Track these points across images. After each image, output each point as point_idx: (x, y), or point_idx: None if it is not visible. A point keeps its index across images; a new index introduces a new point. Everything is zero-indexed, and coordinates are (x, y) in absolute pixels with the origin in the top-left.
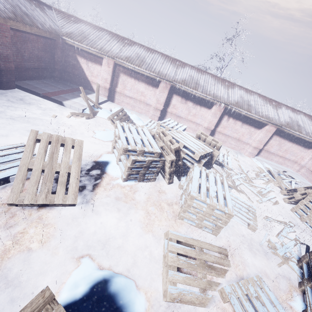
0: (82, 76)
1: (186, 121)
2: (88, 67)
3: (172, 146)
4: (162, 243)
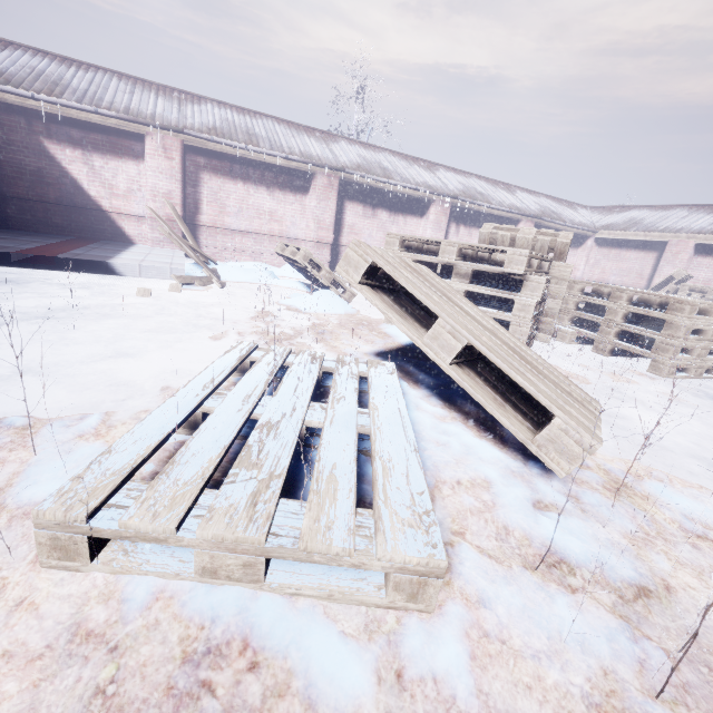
0: (77, 203)
1: None
2: (93, 170)
3: (564, 239)
4: None
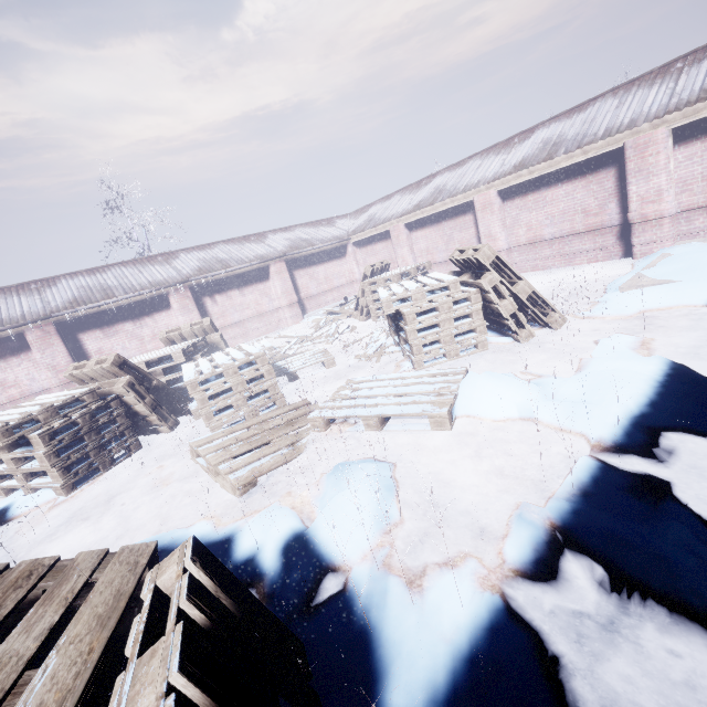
0: None
1: None
2: None
3: (107, 364)
4: (203, 474)
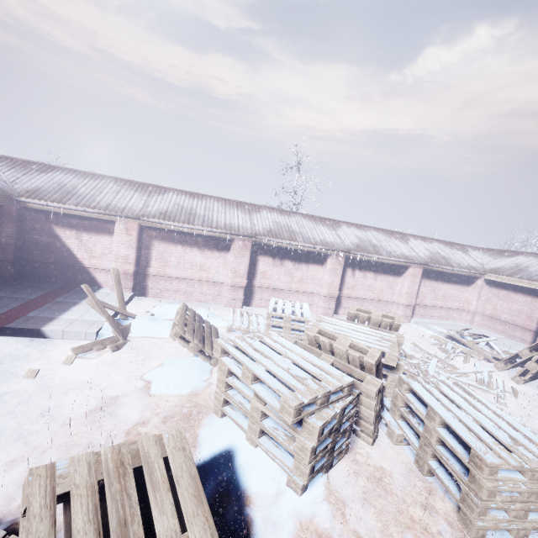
0: (68, 263)
1: (291, 293)
2: (81, 242)
3: (369, 359)
4: None
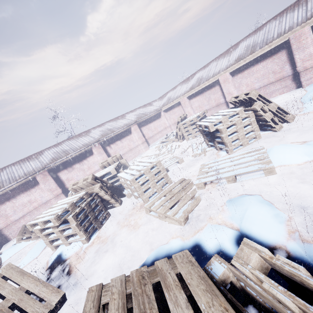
0: None
1: None
2: None
3: (89, 180)
4: (153, 220)
